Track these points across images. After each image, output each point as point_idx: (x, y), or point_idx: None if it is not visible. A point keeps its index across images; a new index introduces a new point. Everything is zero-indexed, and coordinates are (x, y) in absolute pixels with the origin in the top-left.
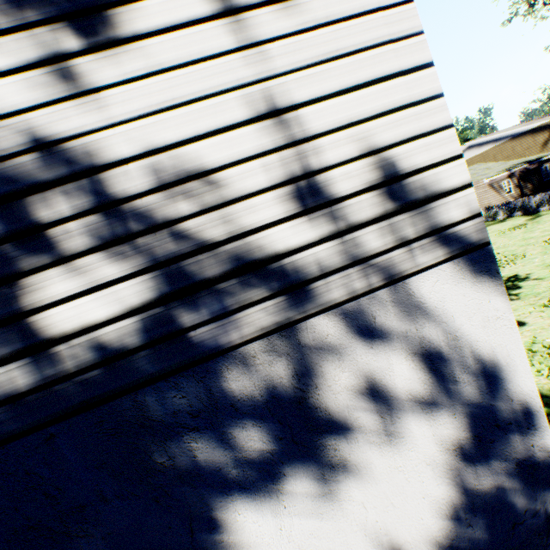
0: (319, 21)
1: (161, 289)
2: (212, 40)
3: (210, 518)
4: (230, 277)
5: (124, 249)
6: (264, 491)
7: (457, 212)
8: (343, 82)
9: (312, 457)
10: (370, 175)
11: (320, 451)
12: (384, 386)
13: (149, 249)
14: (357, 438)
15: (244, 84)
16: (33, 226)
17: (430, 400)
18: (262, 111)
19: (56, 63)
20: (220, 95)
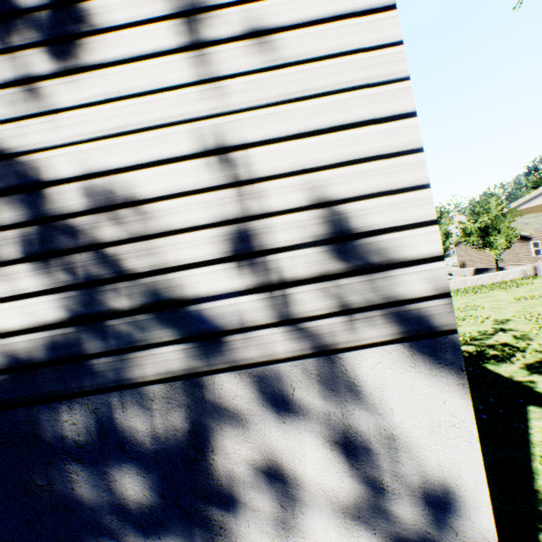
0: (288, 59)
1: (76, 309)
2: (173, 72)
3: None
4: (145, 311)
5: (50, 264)
6: None
7: (419, 287)
8: (303, 125)
9: (193, 528)
10: (317, 229)
11: (203, 523)
12: (291, 470)
13: (72, 268)
14: (249, 522)
15: (196, 118)
16: None
17: (346, 502)
18: (210, 146)
19: (28, 83)
20: (170, 127)
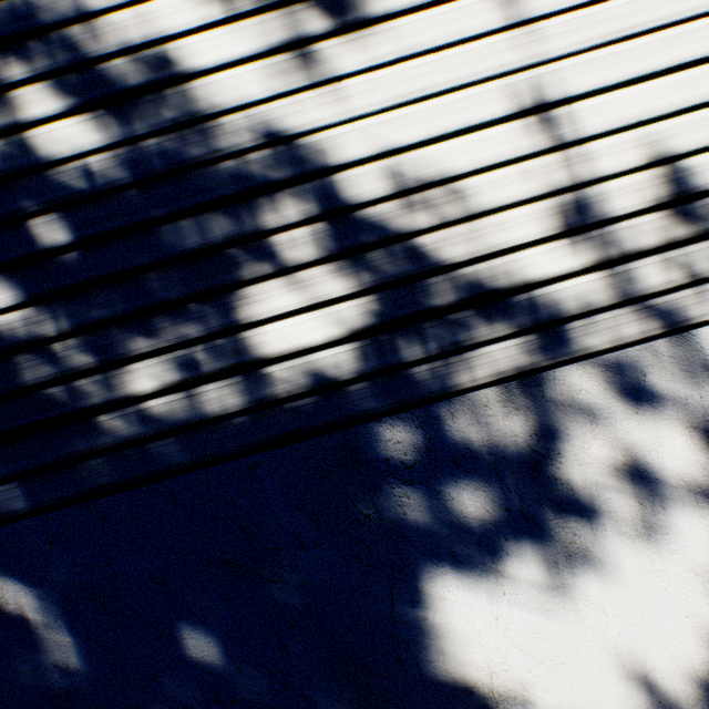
0: None
1: (386, 313)
2: (474, 18)
3: (415, 589)
4: (467, 306)
5: (349, 264)
6: (480, 569)
7: None
8: (634, 69)
9: (543, 539)
10: (658, 191)
11: (554, 533)
12: (647, 464)
13: (377, 266)
14: (605, 525)
15: (507, 72)
16: (258, 231)
17: None
18: (526, 105)
19: (298, 48)
20: (477, 86)
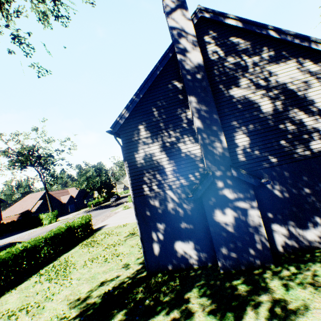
0: None
1: None
2: None
3: None
4: None
5: None
6: None
7: None
8: None
9: None
10: None
11: None
12: None
13: None
14: None
15: None
16: (311, 136)
17: None
18: None
19: (315, 120)
20: None
